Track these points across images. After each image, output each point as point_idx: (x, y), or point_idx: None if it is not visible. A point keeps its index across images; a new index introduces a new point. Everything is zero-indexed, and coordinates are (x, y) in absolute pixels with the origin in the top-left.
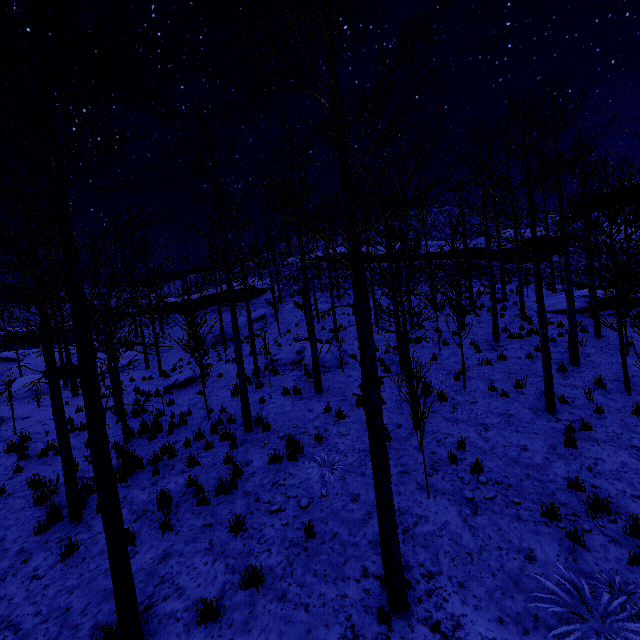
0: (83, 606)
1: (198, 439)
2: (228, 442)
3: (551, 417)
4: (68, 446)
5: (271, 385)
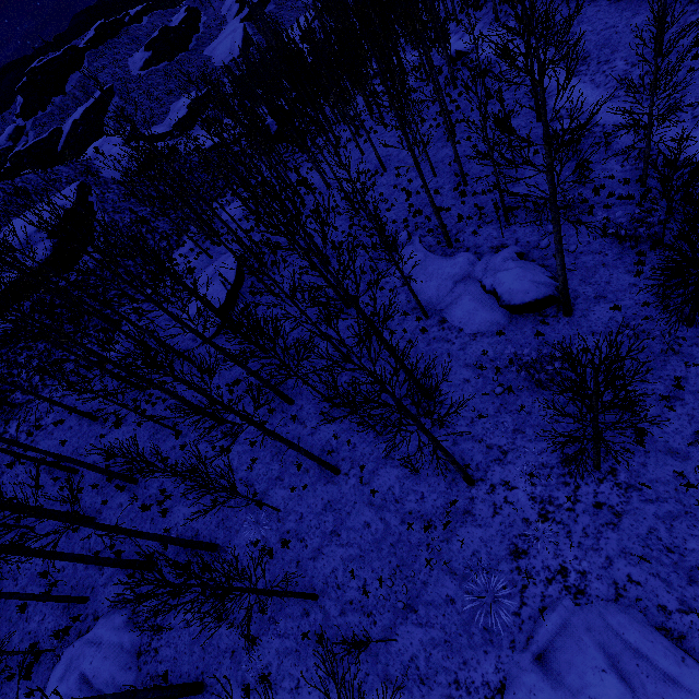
0: None
1: None
2: None
3: (343, 477)
4: None
5: None
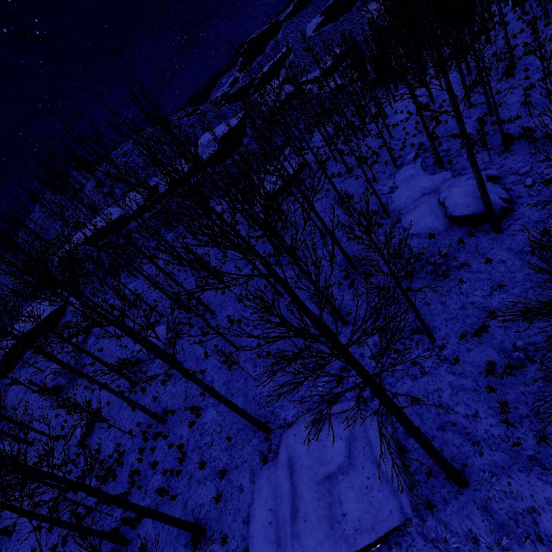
0: (173, 549)
1: (143, 452)
2: (161, 438)
3: (283, 299)
4: (91, 529)
5: (150, 383)
